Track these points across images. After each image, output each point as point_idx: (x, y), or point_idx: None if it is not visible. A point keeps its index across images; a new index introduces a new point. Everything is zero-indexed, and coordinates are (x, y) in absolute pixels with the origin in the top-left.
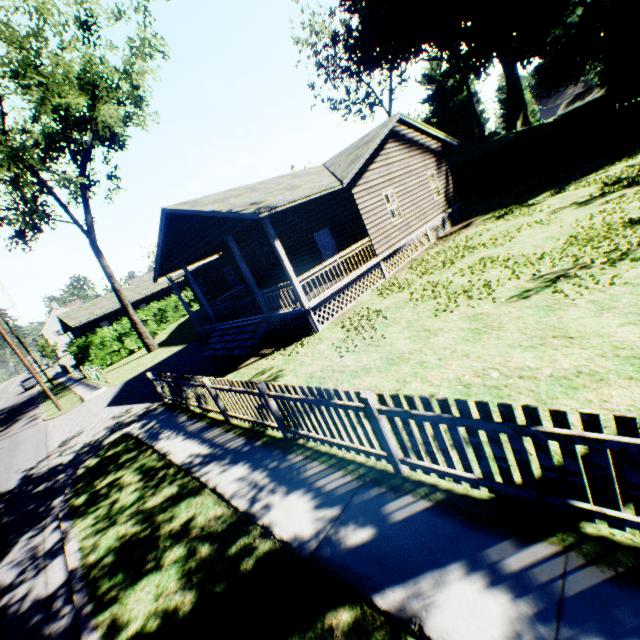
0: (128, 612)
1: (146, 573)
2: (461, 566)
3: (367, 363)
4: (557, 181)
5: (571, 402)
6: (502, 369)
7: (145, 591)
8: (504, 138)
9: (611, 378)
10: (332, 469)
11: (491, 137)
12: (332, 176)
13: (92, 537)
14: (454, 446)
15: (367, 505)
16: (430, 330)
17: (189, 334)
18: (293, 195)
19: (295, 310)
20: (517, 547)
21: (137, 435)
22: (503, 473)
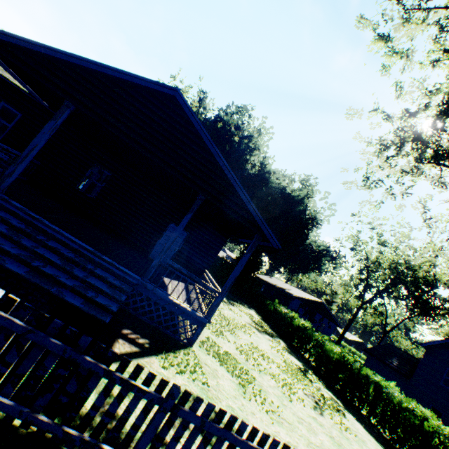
0: None
1: None
2: None
3: None
4: None
5: None
6: None
7: None
8: None
9: None
10: None
11: None
12: None
13: None
14: None
15: None
16: (305, 420)
17: None
18: None
19: (199, 315)
20: None
21: None
22: None
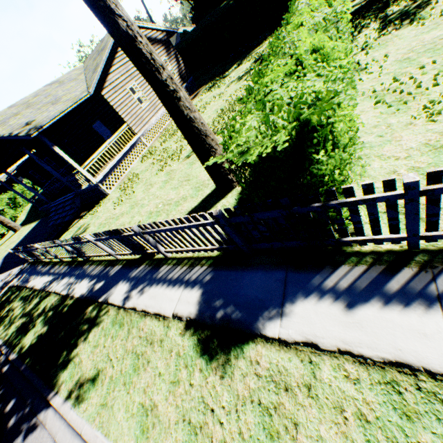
0: (25, 343)
1: (30, 331)
2: (122, 281)
3: (124, 210)
4: (244, 52)
5: (174, 212)
6: (165, 202)
7: (30, 335)
8: (227, 5)
9: (188, 199)
10: (98, 266)
11: (220, 3)
12: (85, 82)
13: (5, 332)
14: (119, 245)
15: (105, 274)
16: (152, 184)
17: (41, 211)
18: (55, 111)
19: (89, 186)
20: (137, 269)
21: (17, 284)
22: (134, 249)
